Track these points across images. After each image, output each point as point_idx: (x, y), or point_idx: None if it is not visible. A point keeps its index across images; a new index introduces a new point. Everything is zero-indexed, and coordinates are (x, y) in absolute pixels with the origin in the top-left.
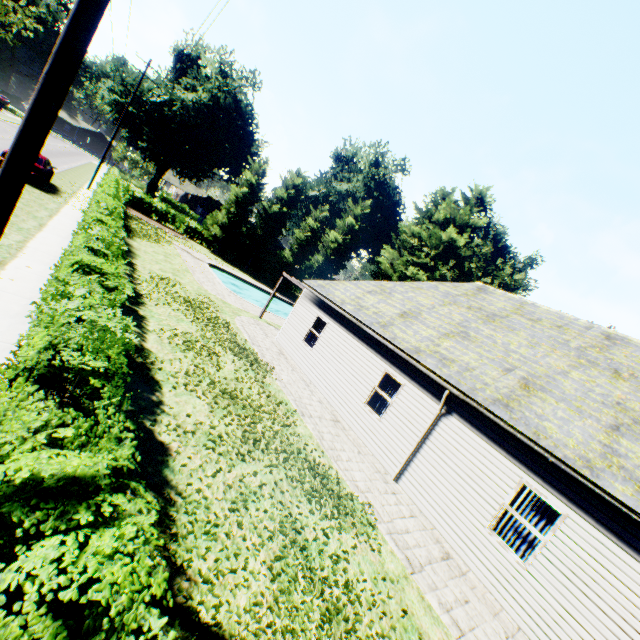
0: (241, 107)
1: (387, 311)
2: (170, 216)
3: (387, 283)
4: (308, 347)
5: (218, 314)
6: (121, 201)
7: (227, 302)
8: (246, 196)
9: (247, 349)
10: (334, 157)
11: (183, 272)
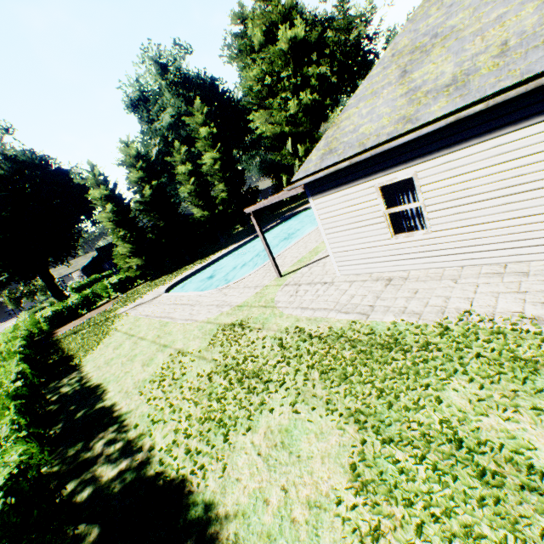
0: (22, 161)
1: (513, 28)
2: (91, 296)
3: (394, 46)
4: (417, 234)
5: (267, 333)
6: (19, 351)
7: (239, 304)
8: (116, 211)
9: (394, 336)
10: (130, 110)
11: (163, 332)
